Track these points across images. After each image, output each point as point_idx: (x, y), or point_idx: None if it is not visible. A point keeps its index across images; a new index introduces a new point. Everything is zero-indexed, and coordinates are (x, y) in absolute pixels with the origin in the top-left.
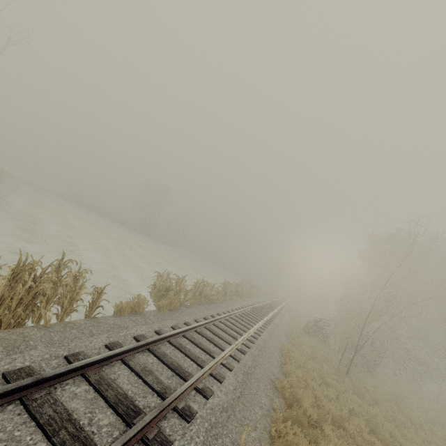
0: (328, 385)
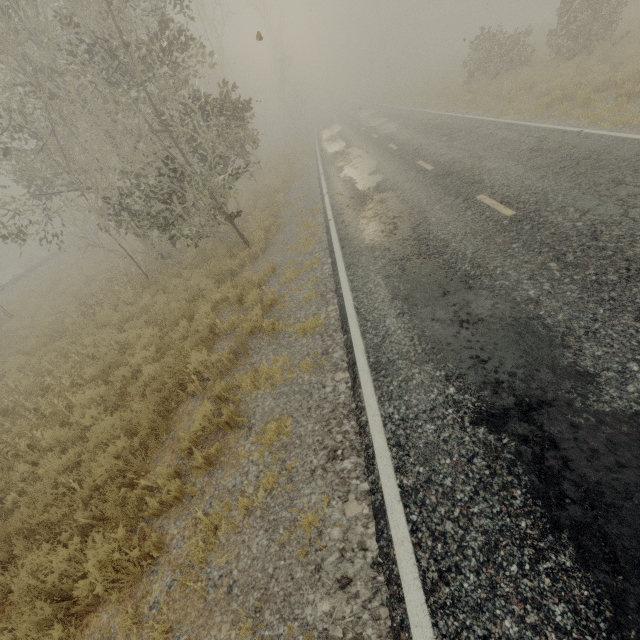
0: None
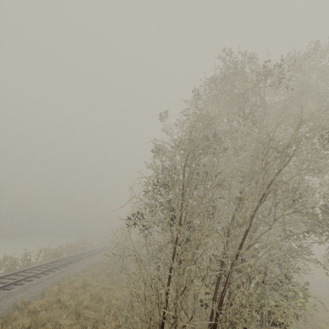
0: (92, 286)
